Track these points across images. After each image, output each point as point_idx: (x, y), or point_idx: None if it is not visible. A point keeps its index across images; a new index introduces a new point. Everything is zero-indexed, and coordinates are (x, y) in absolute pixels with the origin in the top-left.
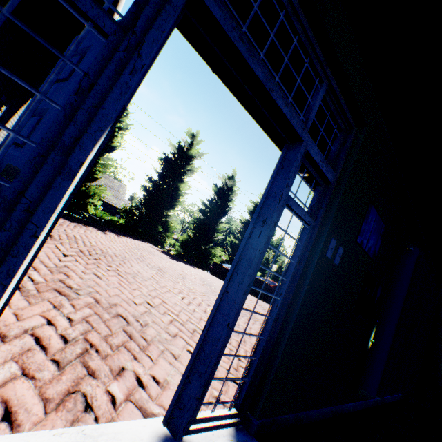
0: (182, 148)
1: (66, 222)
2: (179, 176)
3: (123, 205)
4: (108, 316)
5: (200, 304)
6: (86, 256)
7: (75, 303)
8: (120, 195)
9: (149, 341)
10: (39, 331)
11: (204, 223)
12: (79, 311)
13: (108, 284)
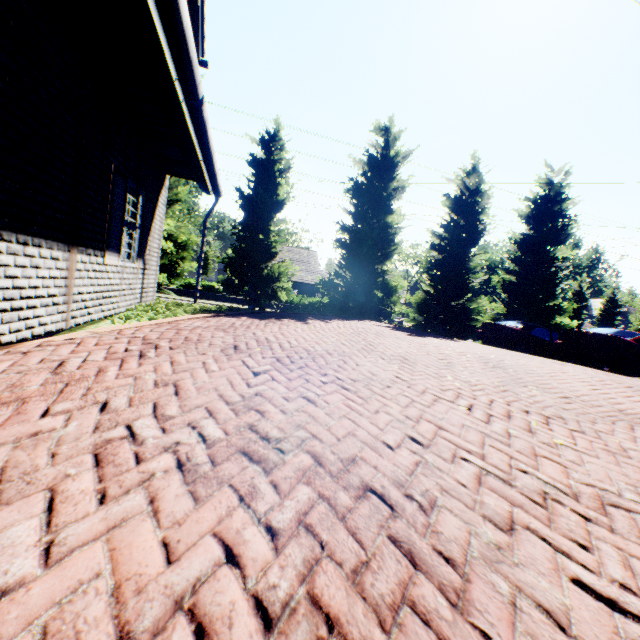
0: (374, 159)
1: (254, 322)
2: (383, 205)
3: (318, 278)
4: (347, 499)
5: (508, 413)
6: (286, 367)
7: (278, 477)
8: (312, 267)
9: (461, 566)
10: (206, 594)
11: (445, 265)
12: (286, 498)
13: (328, 412)
